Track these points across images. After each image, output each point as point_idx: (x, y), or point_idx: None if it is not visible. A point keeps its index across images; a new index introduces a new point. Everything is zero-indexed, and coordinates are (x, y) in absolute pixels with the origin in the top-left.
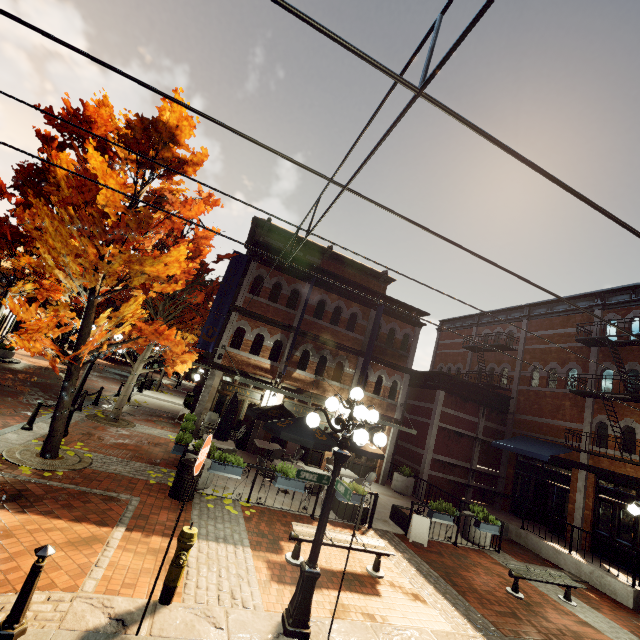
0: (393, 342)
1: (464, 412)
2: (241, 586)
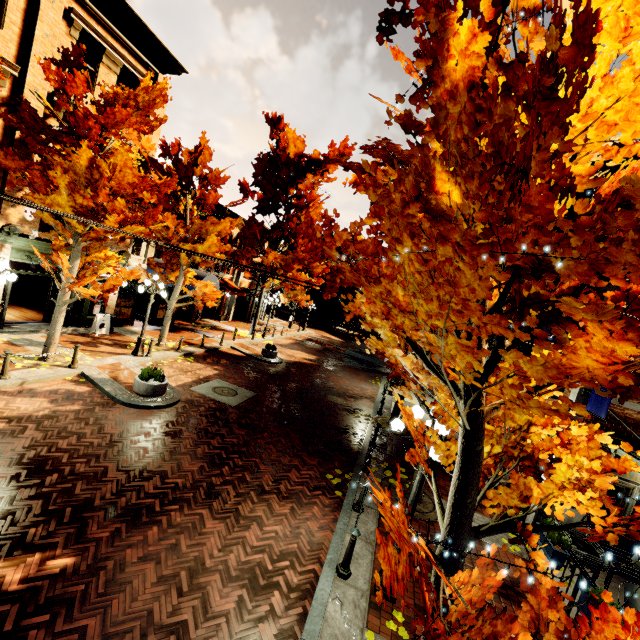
0: None
1: None
2: None
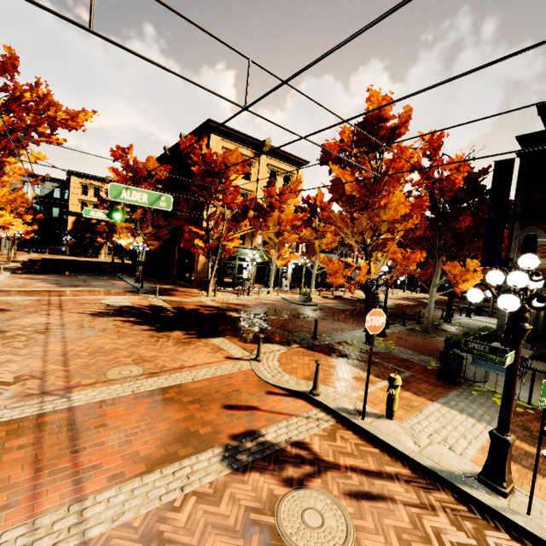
0: None
1: None
2: (459, 440)
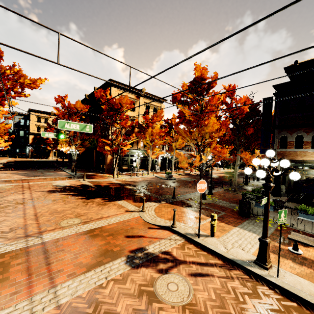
0: None
1: None
2: (247, 245)
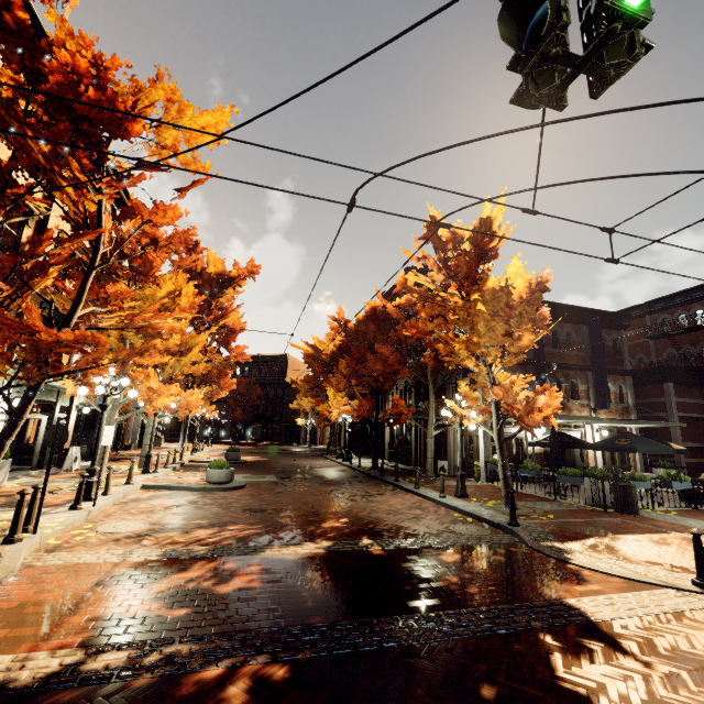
0: (605, 350)
1: (692, 397)
2: None
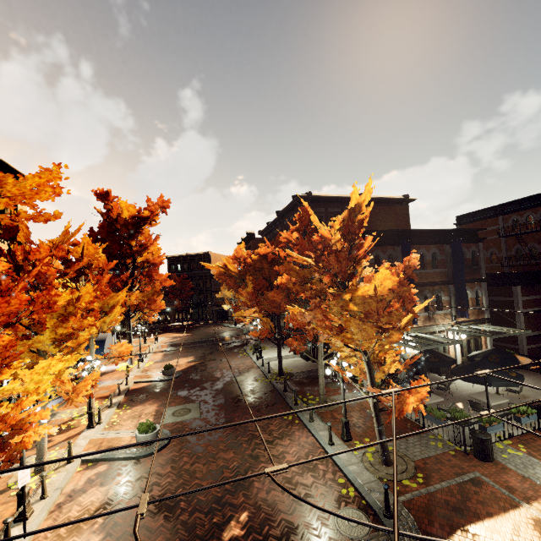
0: (465, 262)
1: (535, 294)
2: None
